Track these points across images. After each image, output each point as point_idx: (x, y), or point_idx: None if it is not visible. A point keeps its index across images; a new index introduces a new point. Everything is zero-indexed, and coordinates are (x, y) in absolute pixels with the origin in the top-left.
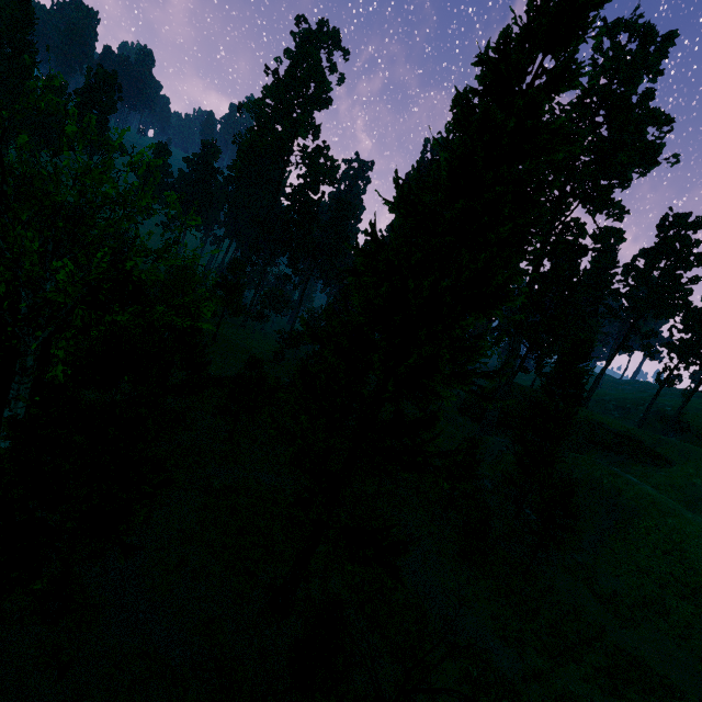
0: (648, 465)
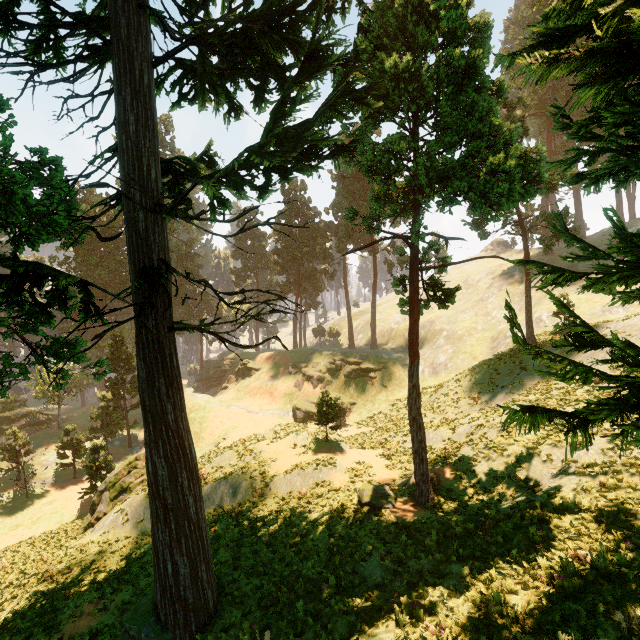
0: (248, 377)
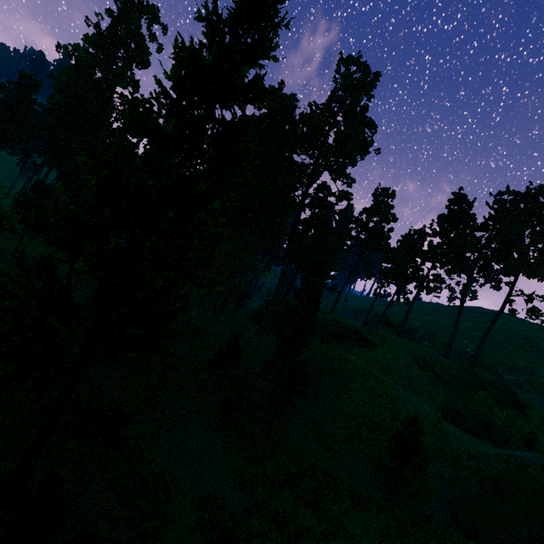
0: (364, 348)
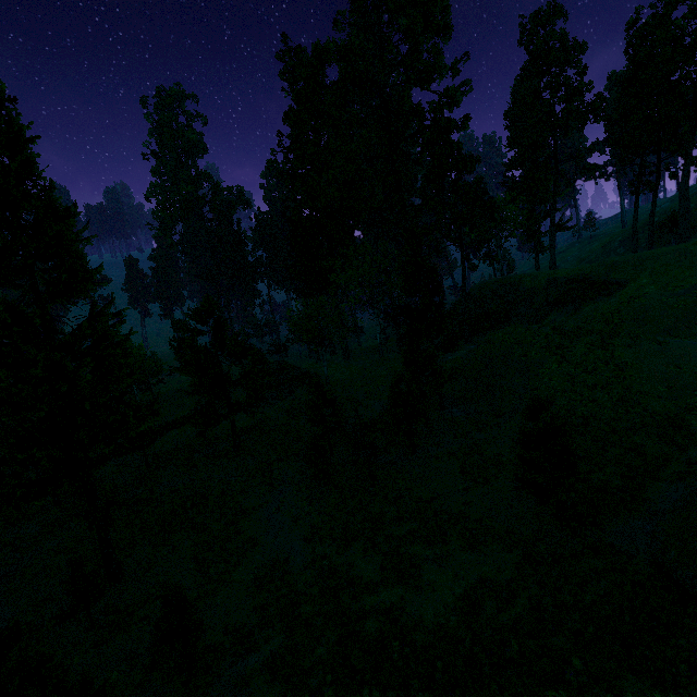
0: (599, 299)
